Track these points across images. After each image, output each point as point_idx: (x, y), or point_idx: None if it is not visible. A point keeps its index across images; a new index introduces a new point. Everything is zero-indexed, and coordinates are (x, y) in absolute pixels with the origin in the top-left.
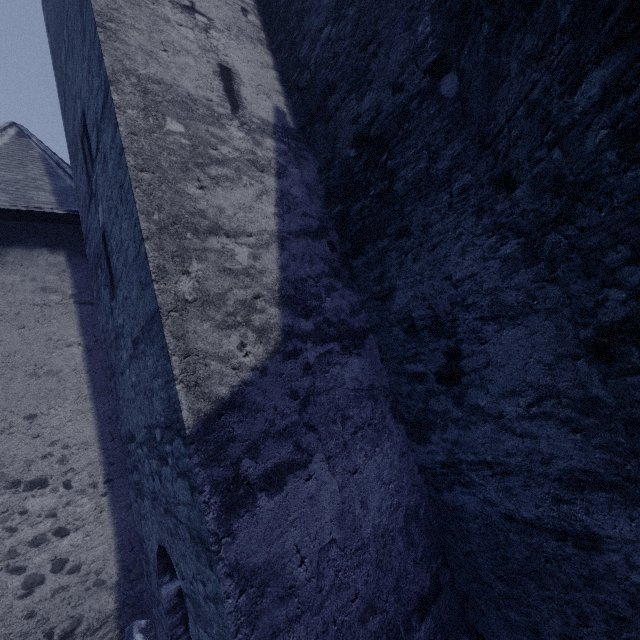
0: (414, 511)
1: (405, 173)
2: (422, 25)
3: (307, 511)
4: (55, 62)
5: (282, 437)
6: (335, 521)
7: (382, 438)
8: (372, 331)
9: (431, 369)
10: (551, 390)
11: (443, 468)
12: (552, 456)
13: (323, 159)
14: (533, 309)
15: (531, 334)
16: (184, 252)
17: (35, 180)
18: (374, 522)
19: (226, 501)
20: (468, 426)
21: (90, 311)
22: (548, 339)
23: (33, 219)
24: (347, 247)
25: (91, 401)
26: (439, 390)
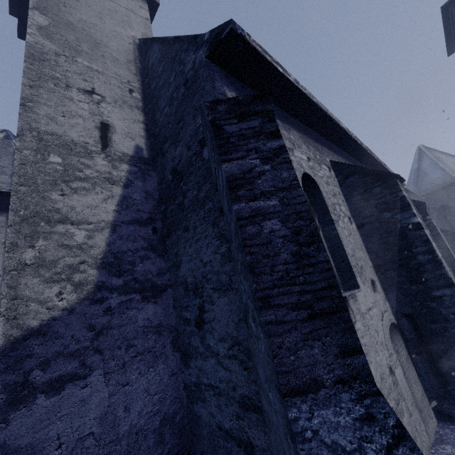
0: (171, 417)
1: (189, 195)
2: (198, 119)
3: (76, 410)
4: None
5: (72, 356)
6: (98, 419)
7: (158, 361)
8: (171, 287)
9: (193, 317)
10: (237, 340)
11: (195, 387)
12: (236, 385)
13: (160, 177)
14: (231, 287)
15: (230, 303)
16: (35, 234)
17: (3, 167)
18: (132, 422)
19: (11, 398)
20: (205, 358)
21: None
22: (236, 307)
23: None
24: (165, 231)
25: None
26: (195, 332)
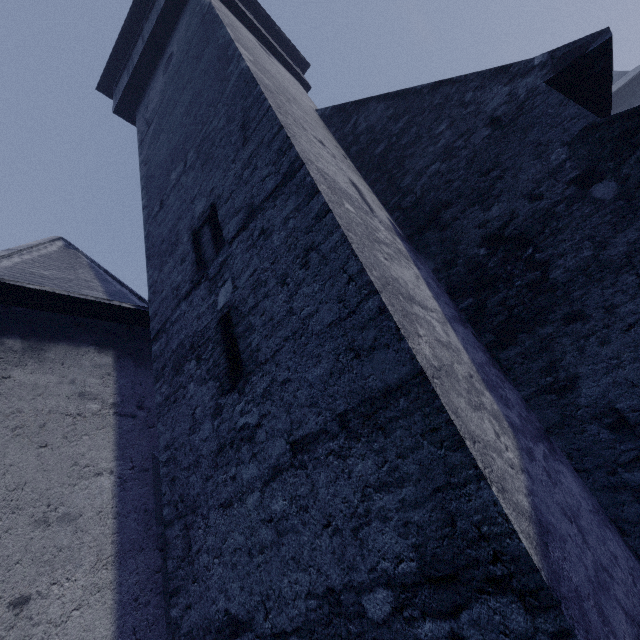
0: None
1: (563, 262)
2: (555, 154)
3: None
4: (150, 183)
5: (604, 590)
6: None
7: None
8: (549, 433)
9: None
10: None
11: None
12: None
13: (440, 260)
14: None
15: None
16: (406, 313)
17: (87, 281)
18: None
19: None
20: None
21: (131, 426)
22: None
23: (90, 313)
24: (488, 339)
25: (113, 567)
26: None
